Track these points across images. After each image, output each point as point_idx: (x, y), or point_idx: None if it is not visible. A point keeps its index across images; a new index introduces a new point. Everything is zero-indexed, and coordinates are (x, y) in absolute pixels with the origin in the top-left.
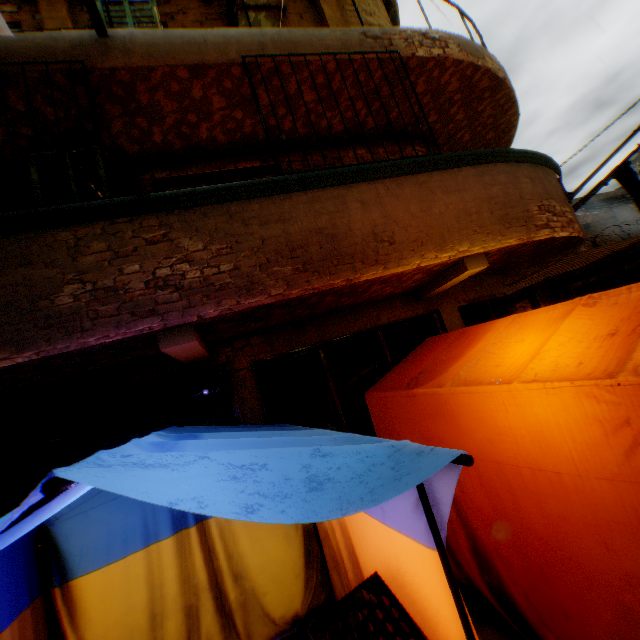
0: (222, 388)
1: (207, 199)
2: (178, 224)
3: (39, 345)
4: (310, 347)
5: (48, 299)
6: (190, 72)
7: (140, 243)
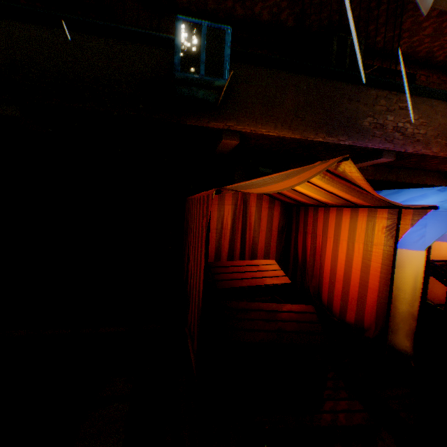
0: None
1: (426, 95)
2: (411, 103)
3: (353, 139)
4: (390, 181)
5: (360, 120)
6: (437, 14)
7: (395, 107)
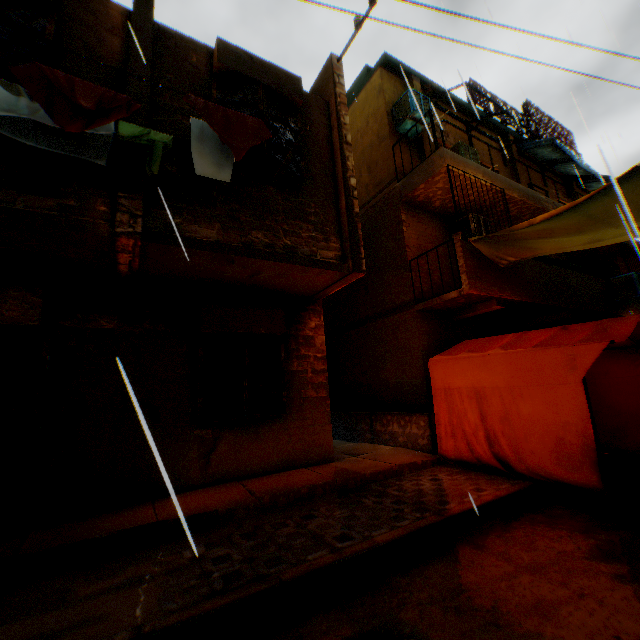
0: None
1: None
2: None
3: None
4: None
5: None
6: None
7: None
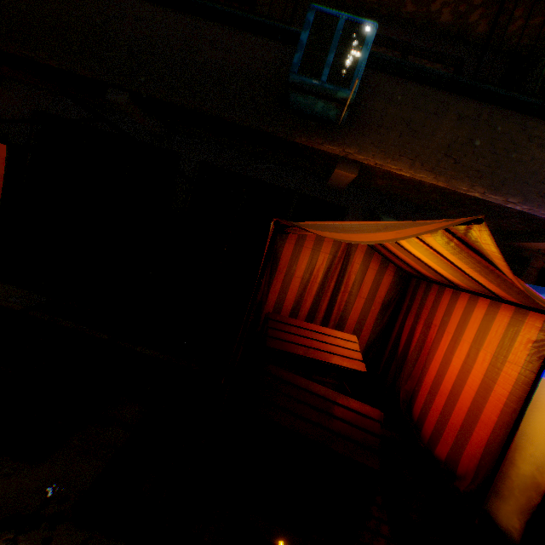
0: (515, 271)
1: None
2: None
3: (530, 205)
4: None
5: None
6: None
7: None
